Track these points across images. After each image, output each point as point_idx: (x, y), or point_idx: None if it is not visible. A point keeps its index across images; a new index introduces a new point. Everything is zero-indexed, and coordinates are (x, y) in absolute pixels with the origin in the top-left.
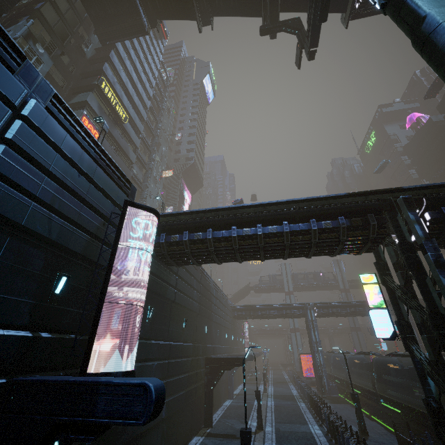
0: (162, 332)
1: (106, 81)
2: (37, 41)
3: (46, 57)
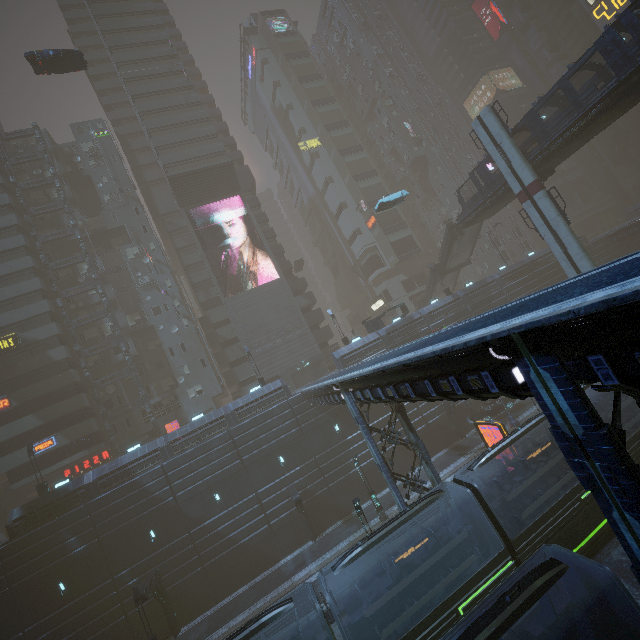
0: (8, 631)
1: None
2: None
3: None
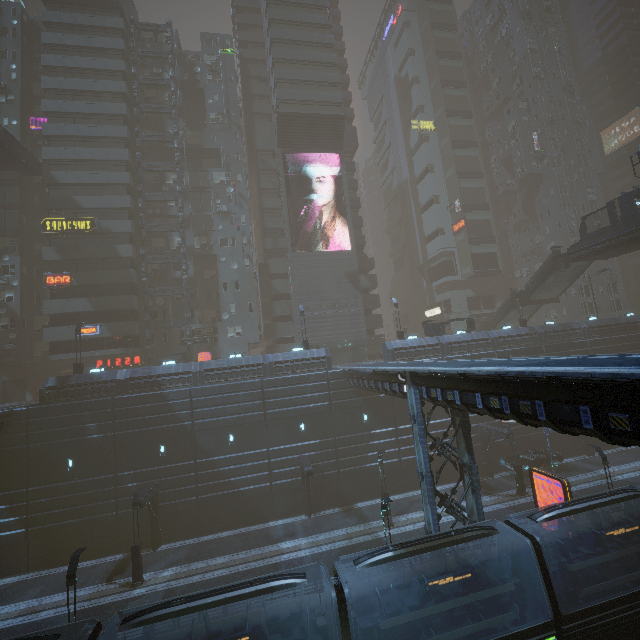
0: (15, 483)
1: (57, 210)
2: (3, 254)
3: (14, 257)
